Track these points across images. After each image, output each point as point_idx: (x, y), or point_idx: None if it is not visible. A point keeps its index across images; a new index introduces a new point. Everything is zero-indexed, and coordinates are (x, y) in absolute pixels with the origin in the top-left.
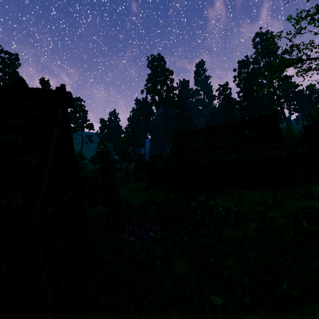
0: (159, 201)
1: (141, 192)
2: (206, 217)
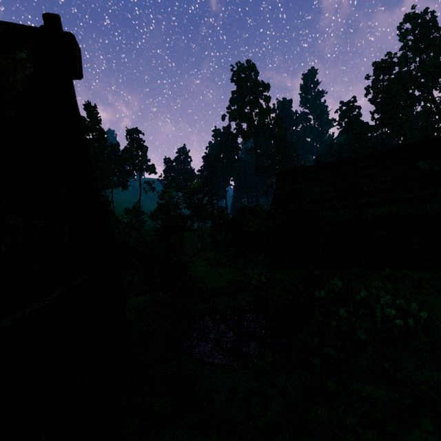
0: (256, 283)
1: (223, 265)
2: (357, 325)
